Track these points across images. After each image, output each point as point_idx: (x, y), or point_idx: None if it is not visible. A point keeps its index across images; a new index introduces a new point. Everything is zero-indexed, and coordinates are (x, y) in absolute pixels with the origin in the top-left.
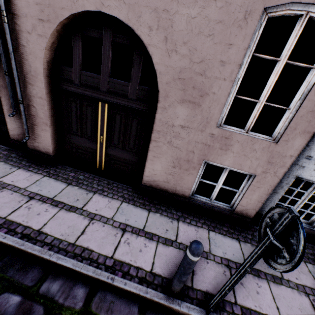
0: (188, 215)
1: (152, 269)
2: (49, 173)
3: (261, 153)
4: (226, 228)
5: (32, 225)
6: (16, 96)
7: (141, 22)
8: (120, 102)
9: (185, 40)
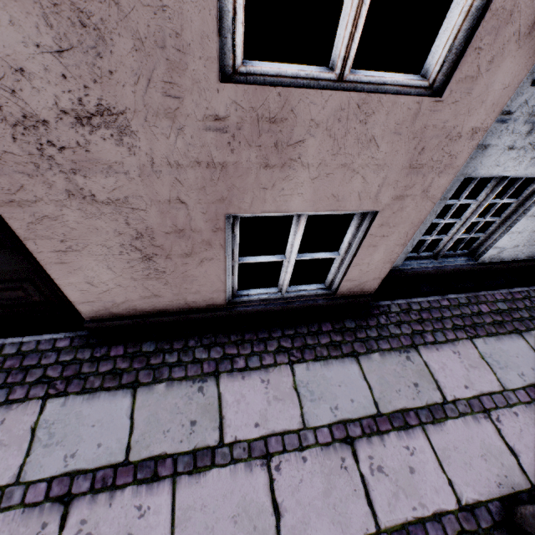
0: (239, 347)
1: None
2: None
3: (390, 147)
4: (326, 338)
5: None
6: None
7: None
8: None
9: None
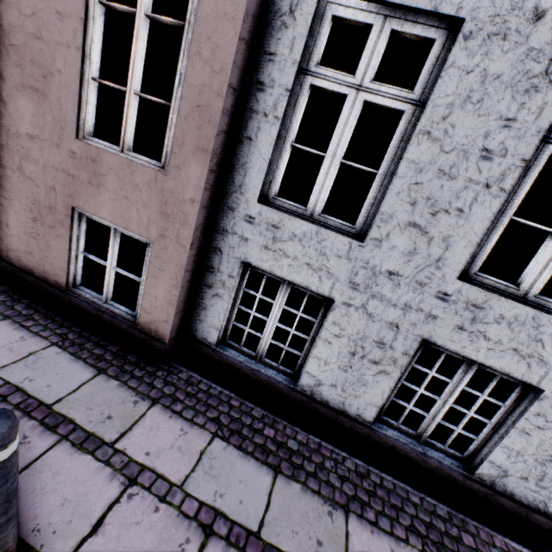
0: (44, 318)
1: None
2: None
3: (148, 194)
4: (101, 351)
5: None
6: None
7: None
8: None
9: None
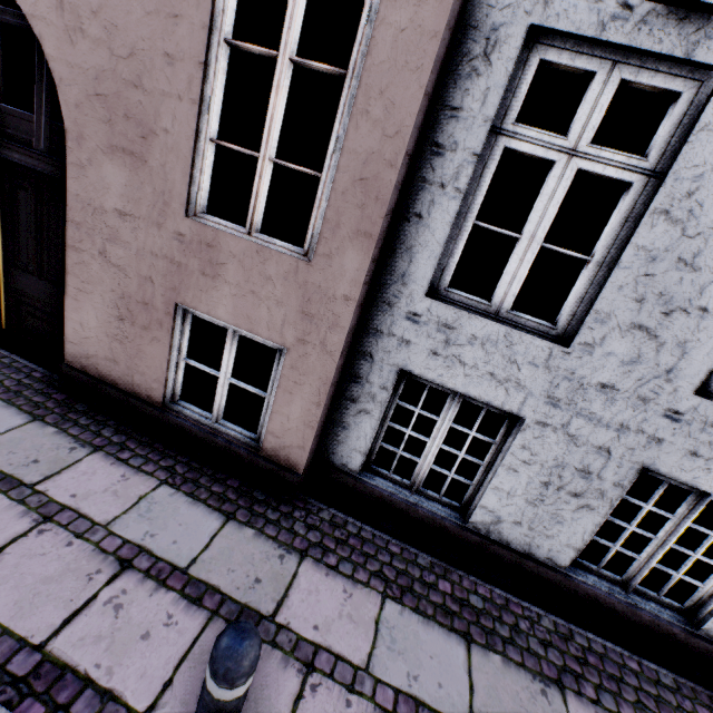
0: (140, 446)
1: None
2: None
3: (284, 289)
4: (221, 488)
5: None
6: None
7: None
8: (20, 158)
9: (95, 5)
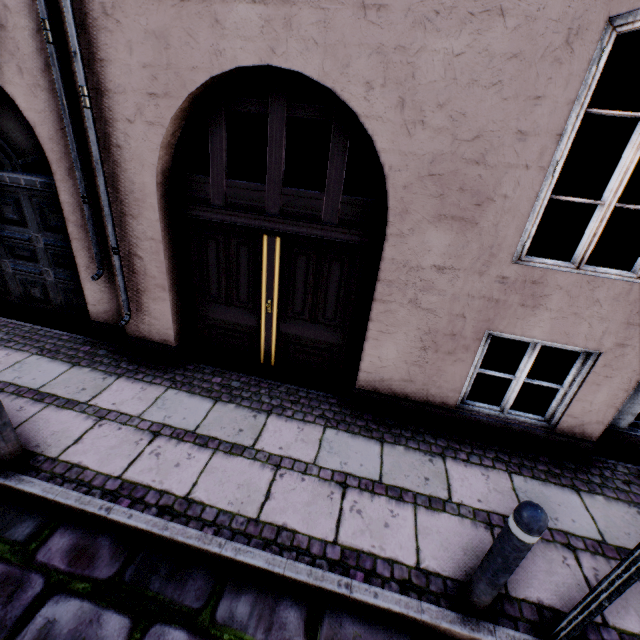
0: (461, 445)
1: (418, 562)
2: (176, 381)
3: (611, 308)
4: (543, 466)
5: (171, 488)
6: (103, 239)
7: (349, 77)
8: (305, 231)
9: (441, 99)
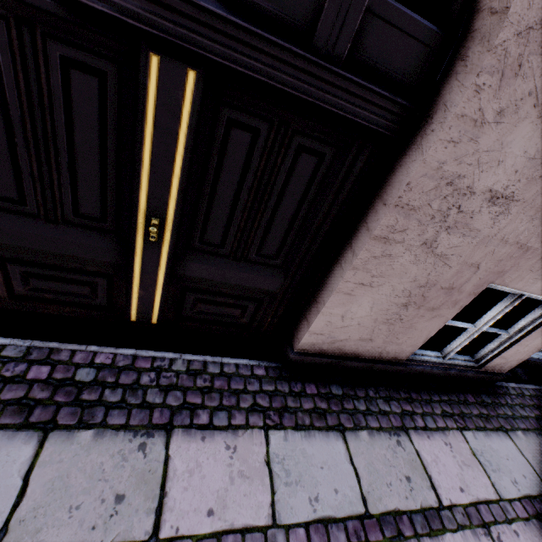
0: (412, 405)
1: None
2: None
3: None
4: (475, 409)
5: None
6: None
7: None
8: (266, 67)
9: None
